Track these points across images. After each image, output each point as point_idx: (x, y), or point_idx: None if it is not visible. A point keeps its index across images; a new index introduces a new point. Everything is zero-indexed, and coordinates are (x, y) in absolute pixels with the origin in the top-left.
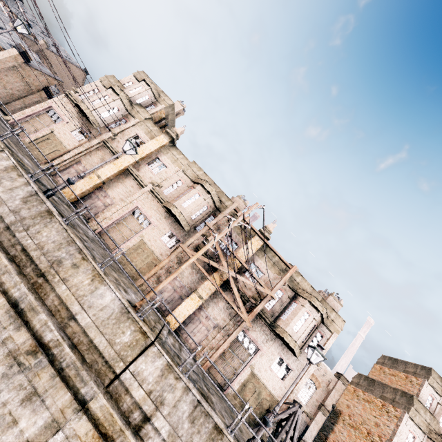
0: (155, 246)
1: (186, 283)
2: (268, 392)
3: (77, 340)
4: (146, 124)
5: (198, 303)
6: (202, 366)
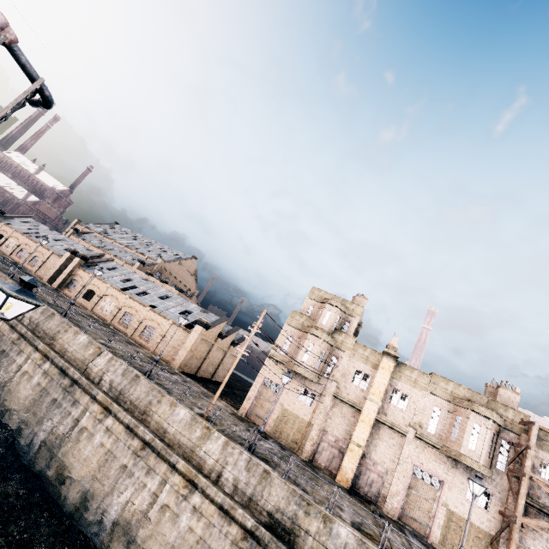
0: (467, 513)
1: None
2: None
3: None
4: (358, 352)
5: None
6: None
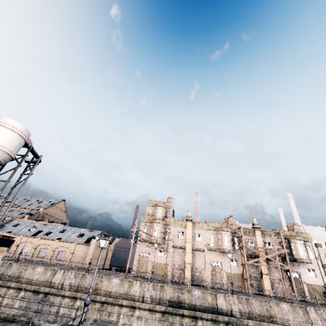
0: (232, 270)
1: (255, 273)
2: (317, 285)
3: (295, 325)
4: (177, 223)
5: (268, 277)
6: (296, 299)
